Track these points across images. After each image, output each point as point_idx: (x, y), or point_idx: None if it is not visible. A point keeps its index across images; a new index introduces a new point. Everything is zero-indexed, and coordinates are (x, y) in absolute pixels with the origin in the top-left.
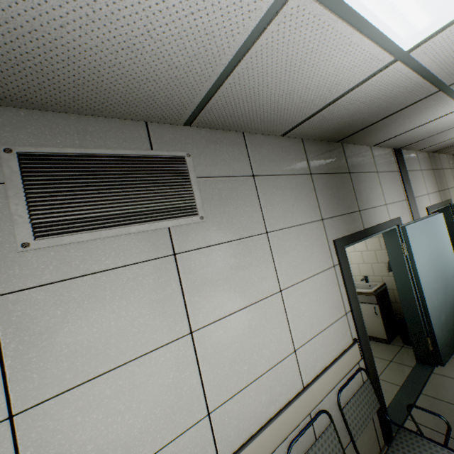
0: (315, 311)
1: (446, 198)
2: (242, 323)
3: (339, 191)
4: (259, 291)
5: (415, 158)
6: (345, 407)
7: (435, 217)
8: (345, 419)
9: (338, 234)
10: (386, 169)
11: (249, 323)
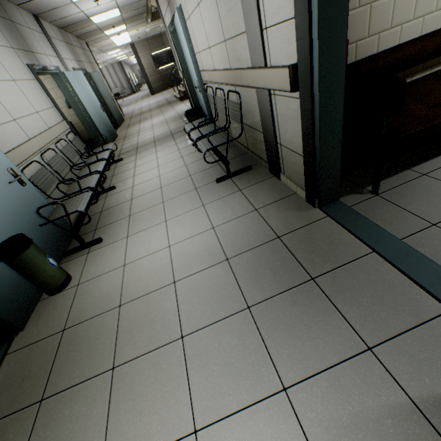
0: (37, 99)
1: (84, 68)
2: (5, 88)
3: (13, 33)
4: (3, 75)
5: (51, 29)
6: (72, 141)
7: (79, 72)
8: (74, 144)
9: (27, 62)
10: (36, 29)
11: (8, 90)
